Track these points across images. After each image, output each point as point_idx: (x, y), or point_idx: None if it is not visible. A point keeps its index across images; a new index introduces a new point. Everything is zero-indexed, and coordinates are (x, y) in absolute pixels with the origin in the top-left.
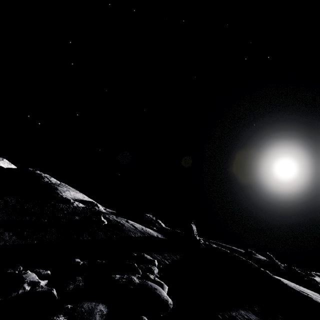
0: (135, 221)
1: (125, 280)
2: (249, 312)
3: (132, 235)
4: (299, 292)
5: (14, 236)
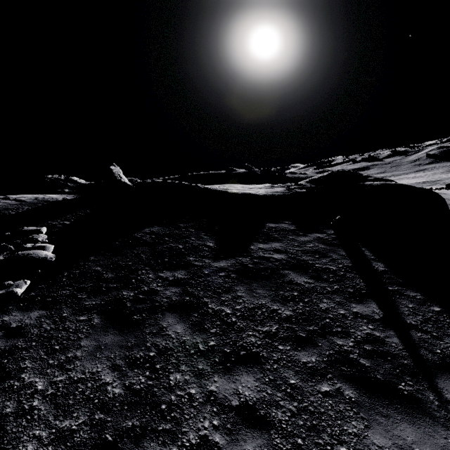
0: (28, 193)
1: None
2: (155, 226)
3: (12, 213)
4: (220, 191)
5: None
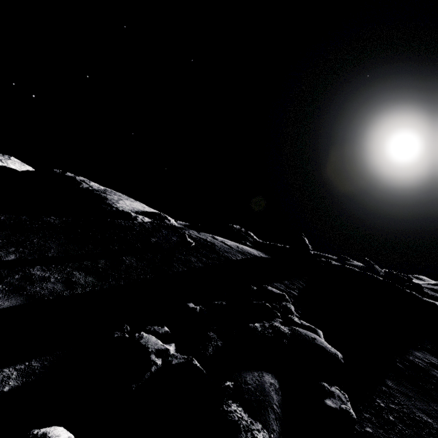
0: (220, 236)
1: (272, 331)
2: (425, 353)
3: (233, 258)
4: None
5: (88, 277)
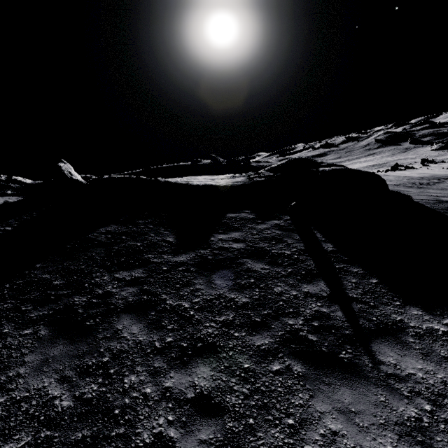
0: None
1: None
2: (112, 225)
3: None
4: (181, 184)
5: None
